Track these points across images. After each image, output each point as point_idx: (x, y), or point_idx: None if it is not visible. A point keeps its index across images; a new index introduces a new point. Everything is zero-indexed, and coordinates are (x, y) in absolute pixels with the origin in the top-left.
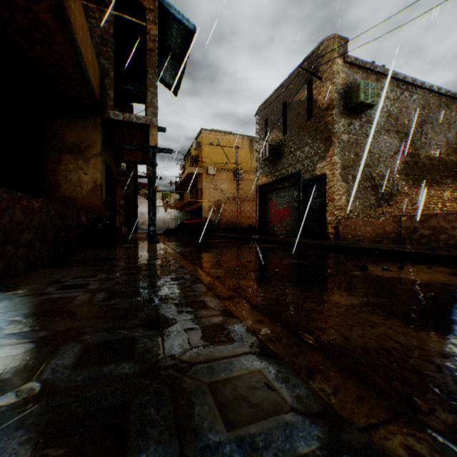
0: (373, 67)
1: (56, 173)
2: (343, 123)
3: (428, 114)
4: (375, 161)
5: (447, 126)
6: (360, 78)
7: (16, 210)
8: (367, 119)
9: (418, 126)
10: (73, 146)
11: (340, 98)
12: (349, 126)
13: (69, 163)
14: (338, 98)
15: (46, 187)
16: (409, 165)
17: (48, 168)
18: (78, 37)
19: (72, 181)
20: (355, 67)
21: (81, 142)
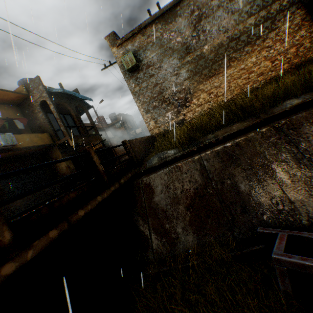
0: (134, 31)
1: (57, 168)
2: (132, 82)
3: (200, 13)
4: (164, 86)
5: (229, 0)
6: (131, 46)
7: (17, 201)
8: (146, 66)
9: (192, 32)
10: (56, 158)
11: (124, 70)
12: (136, 80)
13: (58, 164)
14: (123, 71)
15: (57, 173)
16: (196, 67)
17: (55, 168)
18: (25, 145)
19: (61, 168)
20: (125, 42)
21: (57, 156)
